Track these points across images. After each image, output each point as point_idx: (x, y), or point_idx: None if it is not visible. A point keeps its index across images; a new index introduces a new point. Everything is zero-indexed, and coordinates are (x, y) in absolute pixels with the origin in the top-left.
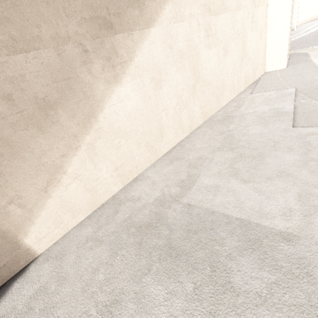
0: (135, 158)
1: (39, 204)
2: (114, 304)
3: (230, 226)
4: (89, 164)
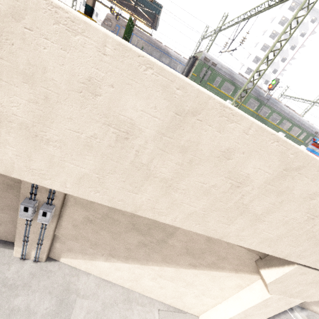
0: (94, 271)
1: (69, 258)
2: (50, 293)
3: (68, 315)
4: (83, 262)
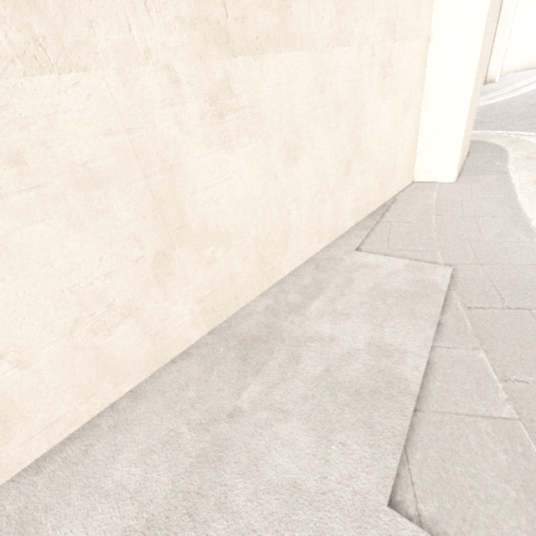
0: None
1: None
2: None
3: None
4: None
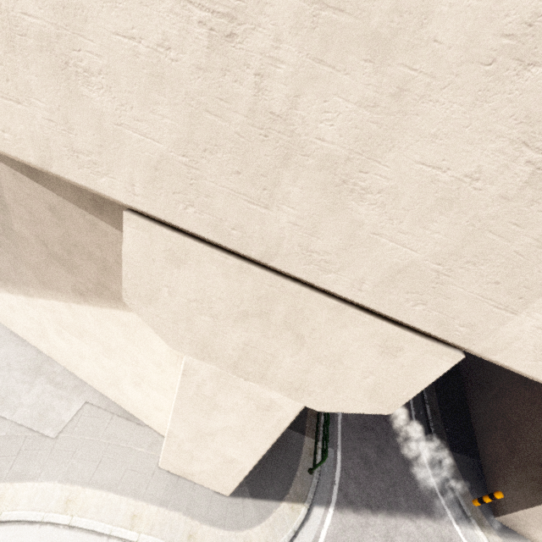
0: None
1: None
2: None
3: None
4: None
